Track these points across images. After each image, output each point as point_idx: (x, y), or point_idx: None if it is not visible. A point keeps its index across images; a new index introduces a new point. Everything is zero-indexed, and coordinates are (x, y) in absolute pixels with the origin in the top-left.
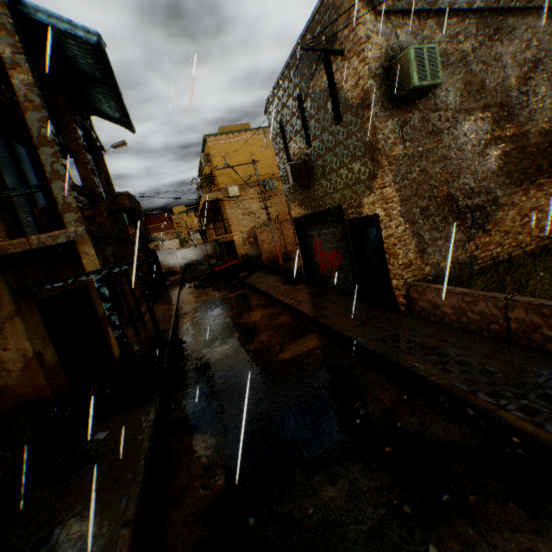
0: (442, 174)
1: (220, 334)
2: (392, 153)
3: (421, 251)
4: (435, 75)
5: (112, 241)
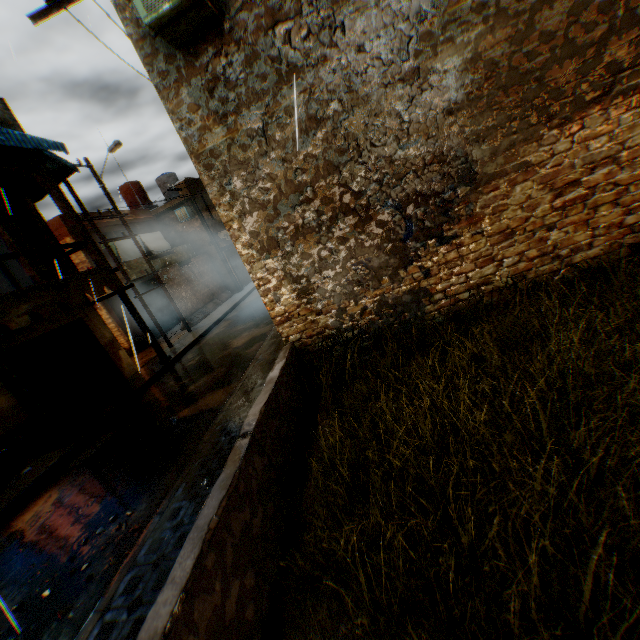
0: (320, 154)
1: (203, 360)
2: (205, 147)
3: (304, 295)
4: None
5: (37, 295)
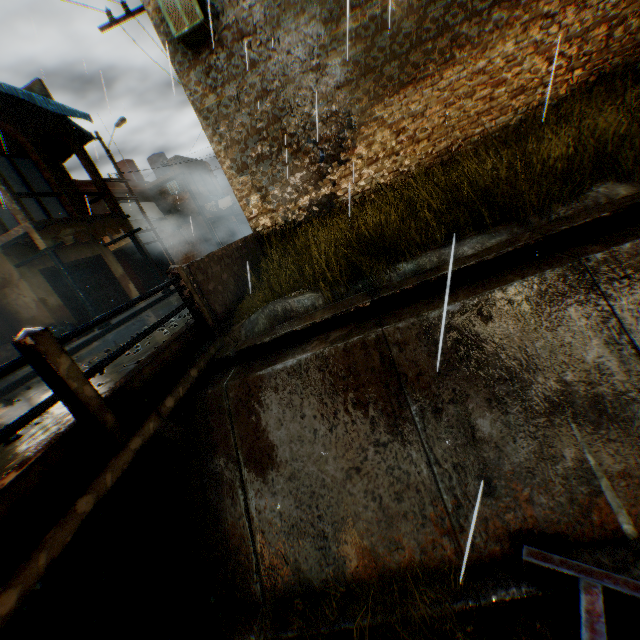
0: (270, 111)
1: None
2: (204, 107)
3: (264, 199)
4: (193, 15)
5: (76, 224)
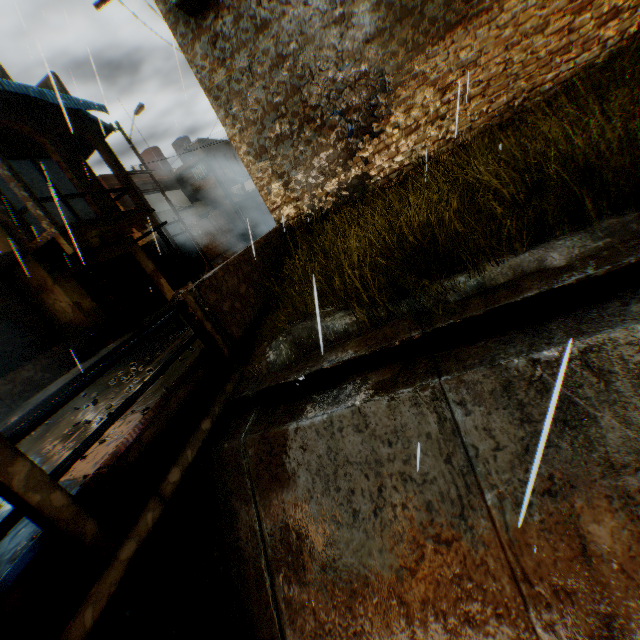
0: (287, 82)
1: None
2: (213, 85)
3: (287, 187)
4: None
5: (101, 225)
